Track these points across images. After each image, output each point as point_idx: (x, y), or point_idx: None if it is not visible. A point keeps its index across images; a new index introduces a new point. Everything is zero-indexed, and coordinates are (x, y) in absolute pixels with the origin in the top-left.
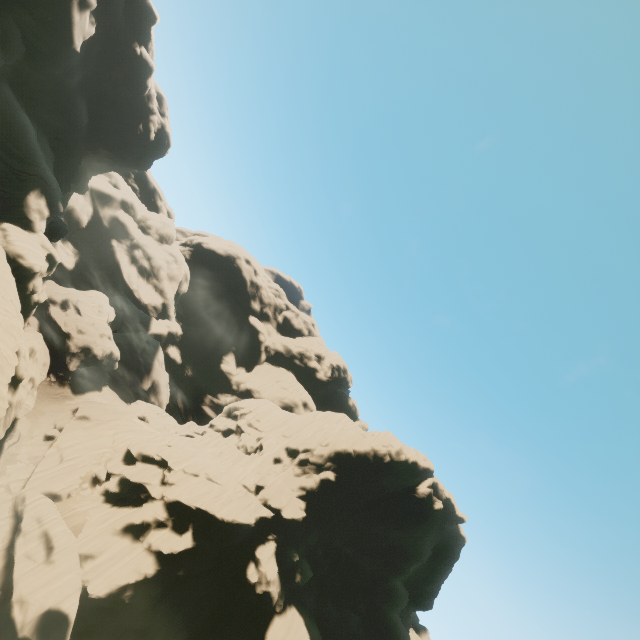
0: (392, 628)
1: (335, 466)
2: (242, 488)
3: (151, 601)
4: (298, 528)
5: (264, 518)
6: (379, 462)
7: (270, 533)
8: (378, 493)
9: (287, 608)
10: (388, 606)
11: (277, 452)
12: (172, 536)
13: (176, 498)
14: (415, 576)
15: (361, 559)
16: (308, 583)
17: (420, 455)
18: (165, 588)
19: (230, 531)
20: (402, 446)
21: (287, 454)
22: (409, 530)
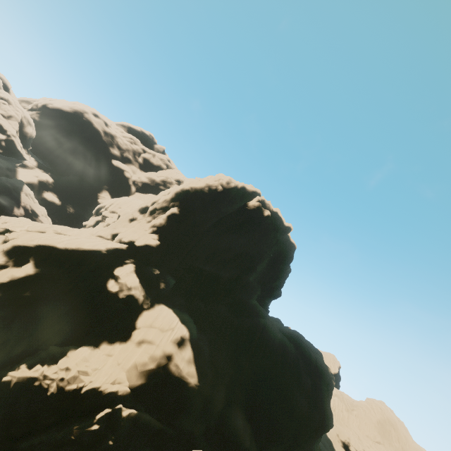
0: (253, 309)
1: (177, 203)
2: (97, 237)
3: (2, 323)
4: (154, 253)
5: (119, 250)
6: (214, 193)
7: (127, 259)
8: (218, 216)
9: (155, 305)
10: (247, 296)
11: (131, 214)
12: (11, 270)
13: (13, 244)
14: (264, 277)
15: (219, 270)
16: (176, 292)
17: (248, 185)
18: (15, 310)
19: (79, 258)
20: (231, 178)
21: (140, 213)
22: (248, 236)
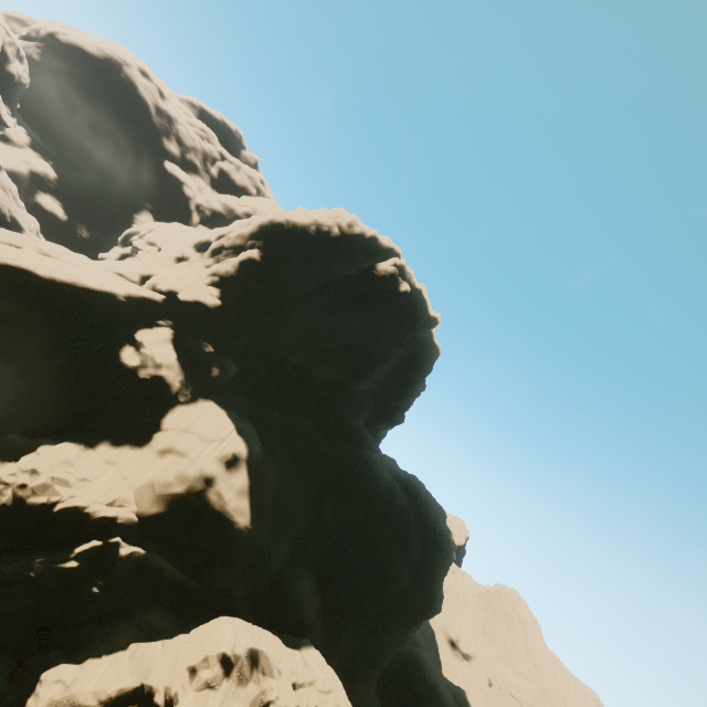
0: (356, 435)
1: (259, 243)
2: (114, 275)
3: None
4: (210, 318)
5: (149, 301)
6: (324, 238)
7: (162, 319)
8: (326, 279)
9: (199, 400)
10: (350, 414)
11: (180, 250)
12: None
13: None
14: (383, 390)
15: (313, 366)
16: (238, 387)
17: (383, 237)
18: None
19: (75, 300)
20: (356, 218)
21: (196, 251)
22: (368, 319)
